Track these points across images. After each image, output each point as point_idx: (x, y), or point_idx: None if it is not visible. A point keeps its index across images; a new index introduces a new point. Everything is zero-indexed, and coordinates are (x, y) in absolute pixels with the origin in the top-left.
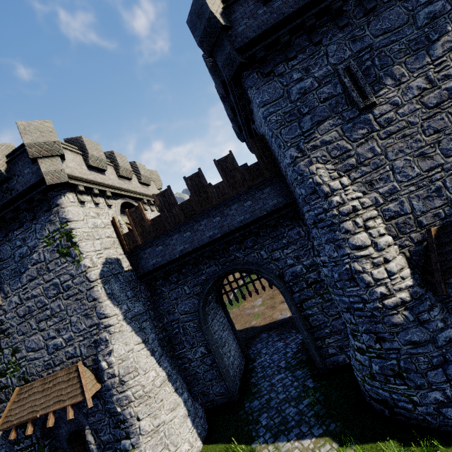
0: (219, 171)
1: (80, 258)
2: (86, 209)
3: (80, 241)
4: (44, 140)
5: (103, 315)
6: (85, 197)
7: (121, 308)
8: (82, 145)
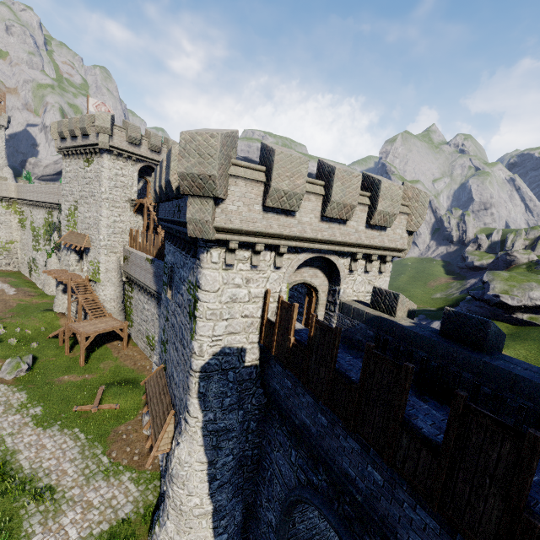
0: (448, 433)
1: (193, 336)
2: (231, 273)
3: (199, 318)
4: (198, 170)
5: (187, 407)
6: (240, 253)
7: (206, 415)
8: (270, 167)
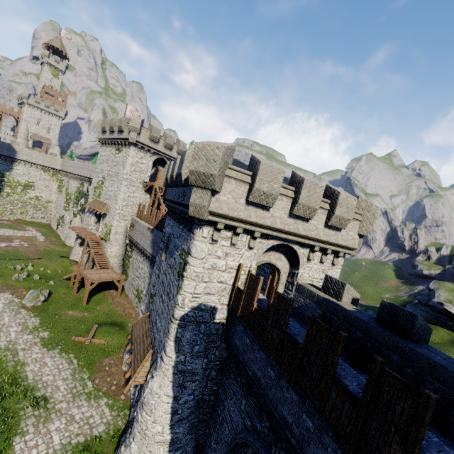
0: (367, 389)
1: (179, 291)
2: (215, 246)
3: (186, 278)
4: (204, 170)
5: (165, 347)
6: (224, 232)
7: (178, 357)
8: (255, 173)
